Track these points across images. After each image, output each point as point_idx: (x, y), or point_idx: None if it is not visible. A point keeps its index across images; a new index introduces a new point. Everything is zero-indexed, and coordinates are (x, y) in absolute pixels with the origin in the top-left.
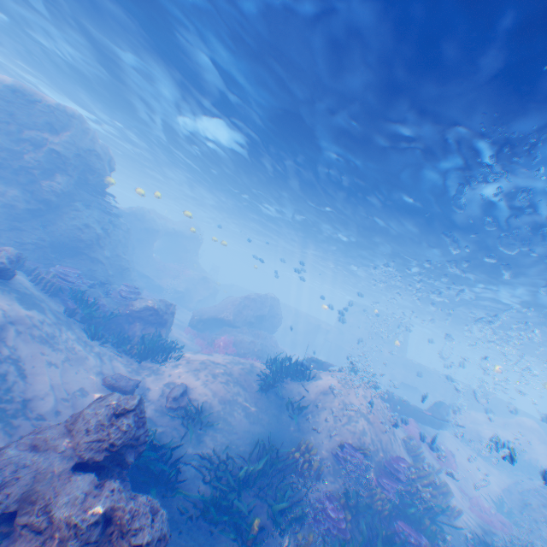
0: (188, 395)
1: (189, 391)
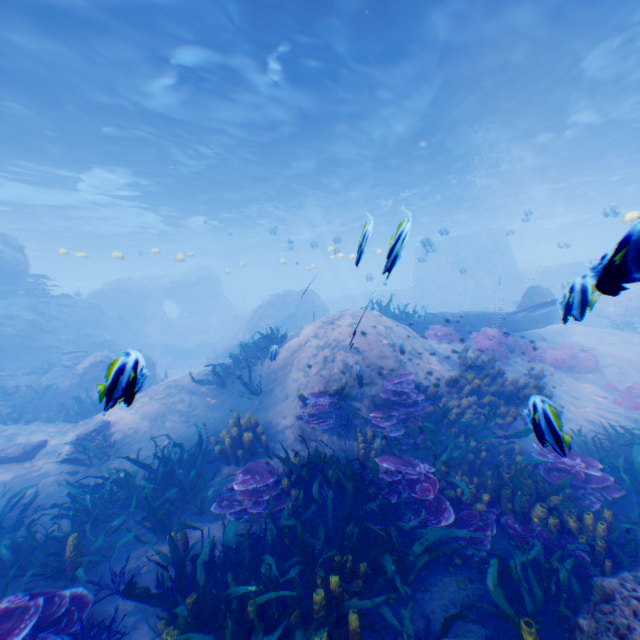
0: (111, 430)
1: (113, 426)
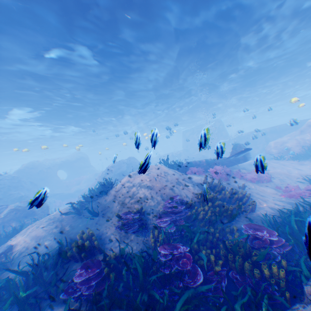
0: (12, 251)
1: (14, 248)
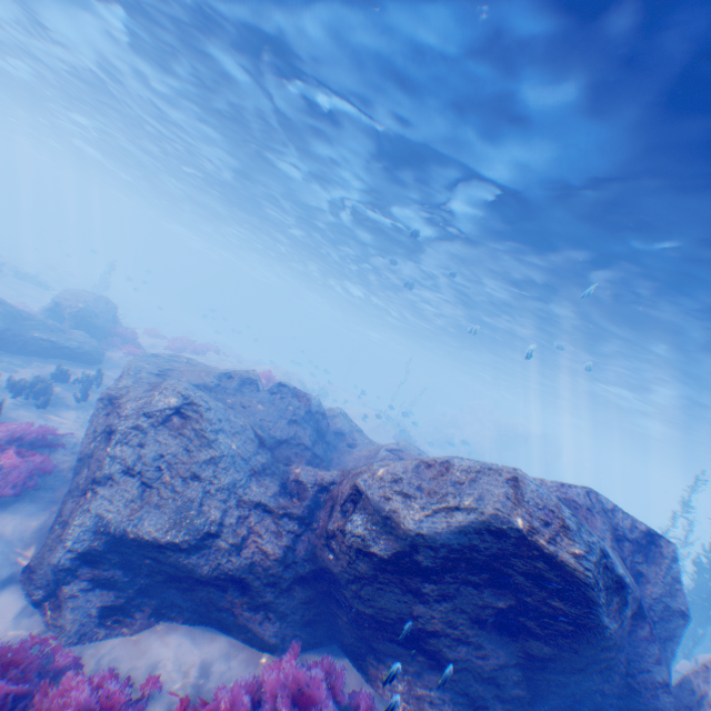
0: None
1: None
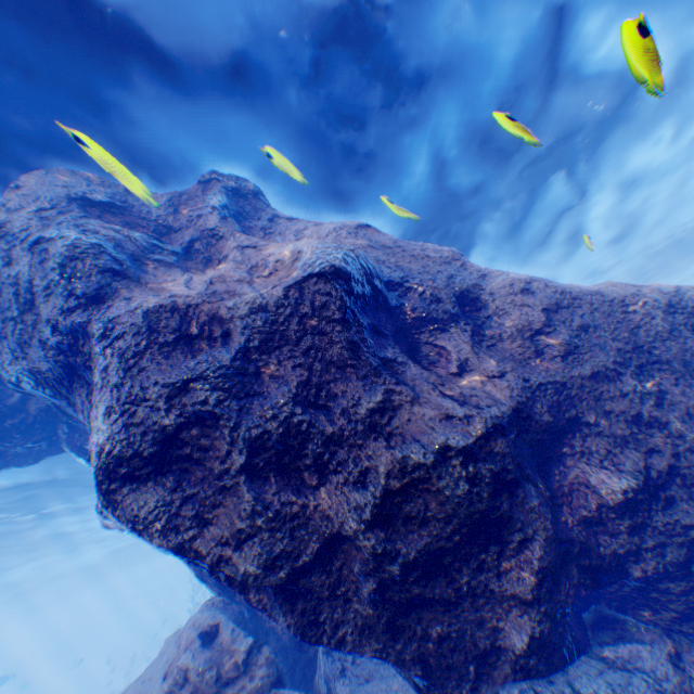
0: None
1: None
